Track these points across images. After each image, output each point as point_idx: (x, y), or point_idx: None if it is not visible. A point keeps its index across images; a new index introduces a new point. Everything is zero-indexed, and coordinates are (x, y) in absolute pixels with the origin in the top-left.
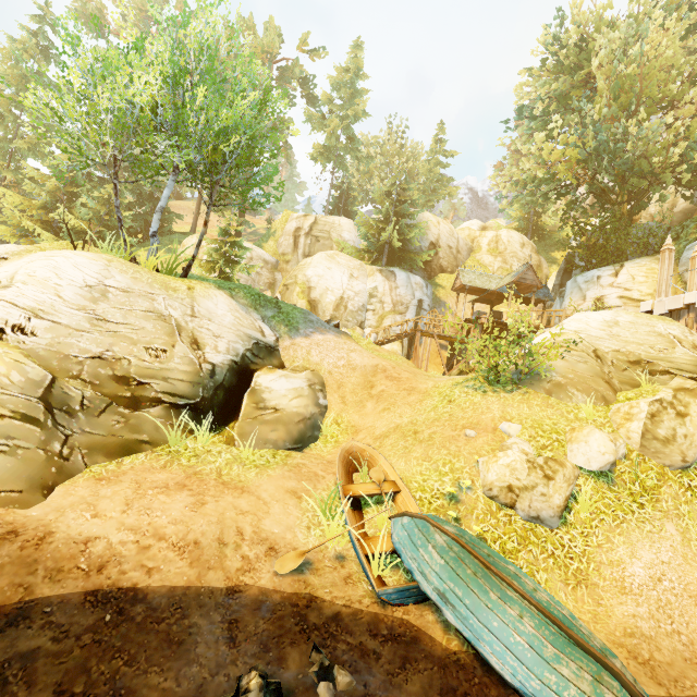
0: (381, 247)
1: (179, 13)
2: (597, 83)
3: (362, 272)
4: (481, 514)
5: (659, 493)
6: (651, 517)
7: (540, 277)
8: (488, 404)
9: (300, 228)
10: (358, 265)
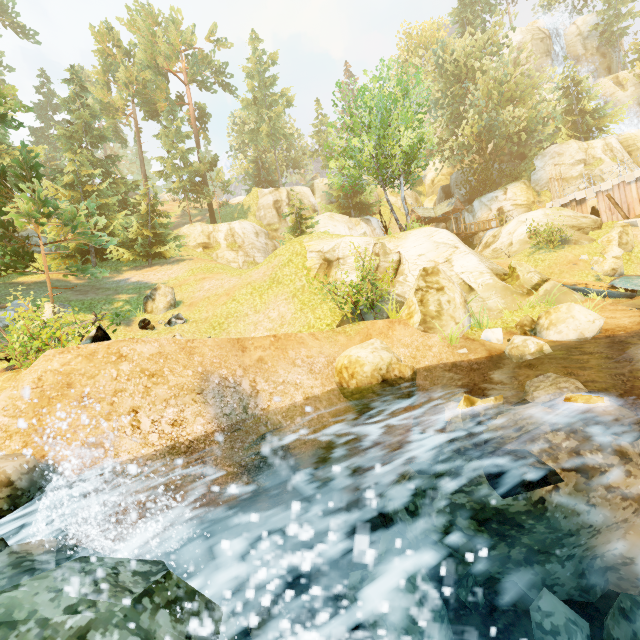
0: (349, 204)
1: (398, 79)
2: (463, 84)
3: (352, 224)
4: (609, 280)
5: (632, 260)
6: (635, 266)
7: (420, 205)
8: (563, 254)
9: (278, 200)
10: (348, 219)
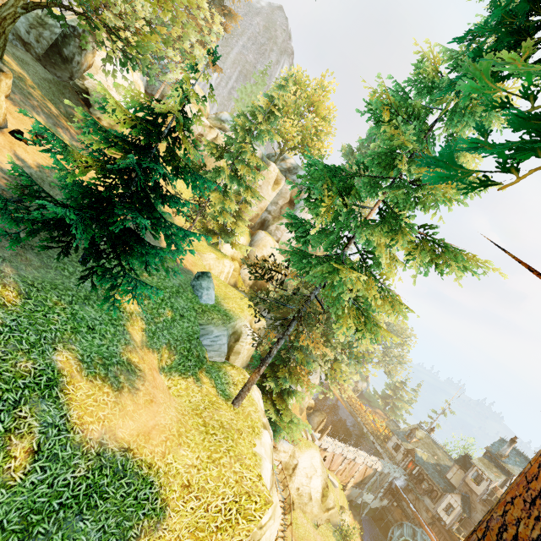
0: None
1: None
2: None
3: None
4: None
5: None
6: None
7: None
8: None
9: None
10: None
